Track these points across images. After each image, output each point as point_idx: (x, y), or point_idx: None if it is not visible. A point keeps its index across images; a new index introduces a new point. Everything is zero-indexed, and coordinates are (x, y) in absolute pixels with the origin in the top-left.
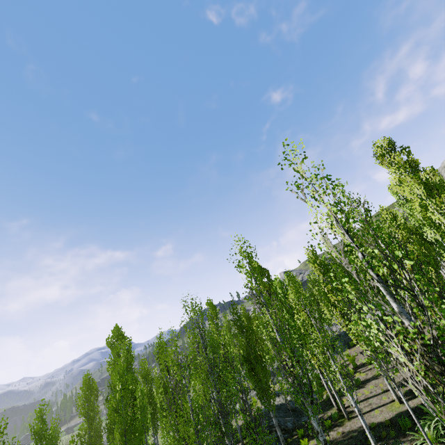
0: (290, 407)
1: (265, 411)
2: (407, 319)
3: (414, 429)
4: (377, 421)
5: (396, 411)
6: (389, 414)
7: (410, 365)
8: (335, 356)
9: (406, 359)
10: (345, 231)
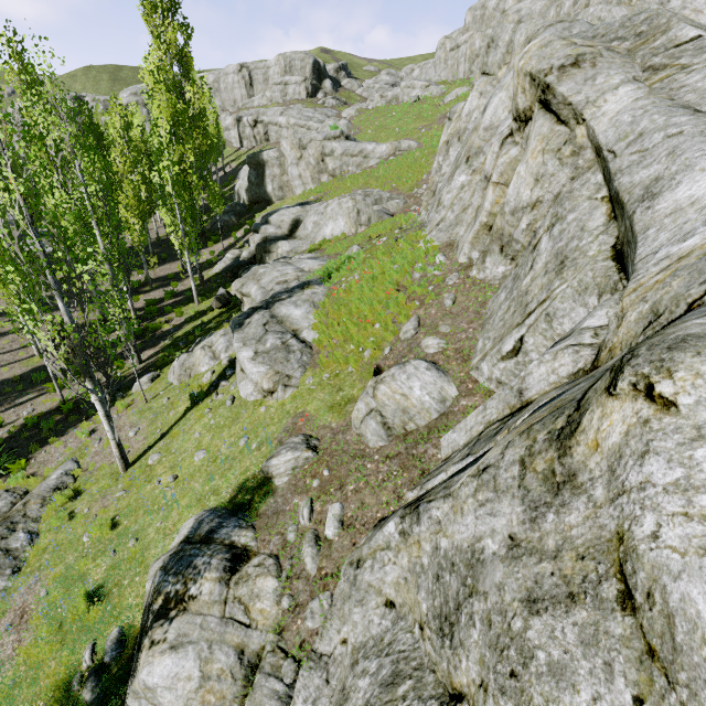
0: None
1: None
2: (68, 317)
3: (48, 380)
4: (3, 379)
5: (33, 367)
6: (22, 370)
7: (56, 354)
8: None
9: (54, 350)
10: (29, 221)
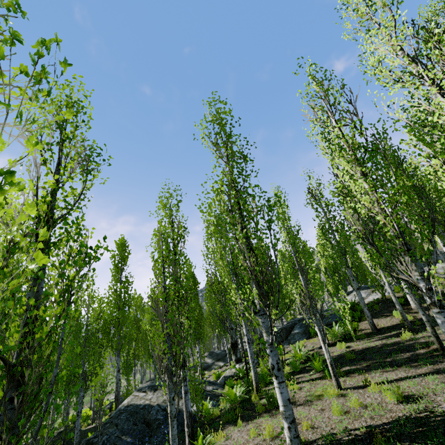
0: (149, 417)
1: (117, 412)
2: None
3: None
4: None
5: None
6: None
7: None
8: (281, 346)
9: None
10: None
